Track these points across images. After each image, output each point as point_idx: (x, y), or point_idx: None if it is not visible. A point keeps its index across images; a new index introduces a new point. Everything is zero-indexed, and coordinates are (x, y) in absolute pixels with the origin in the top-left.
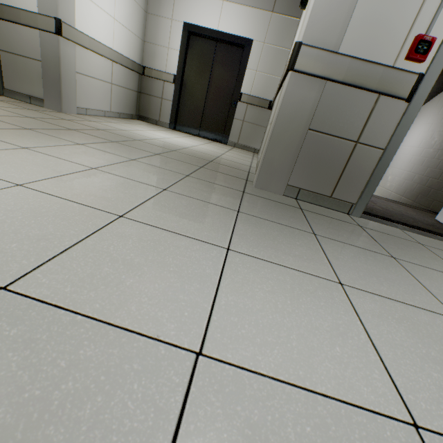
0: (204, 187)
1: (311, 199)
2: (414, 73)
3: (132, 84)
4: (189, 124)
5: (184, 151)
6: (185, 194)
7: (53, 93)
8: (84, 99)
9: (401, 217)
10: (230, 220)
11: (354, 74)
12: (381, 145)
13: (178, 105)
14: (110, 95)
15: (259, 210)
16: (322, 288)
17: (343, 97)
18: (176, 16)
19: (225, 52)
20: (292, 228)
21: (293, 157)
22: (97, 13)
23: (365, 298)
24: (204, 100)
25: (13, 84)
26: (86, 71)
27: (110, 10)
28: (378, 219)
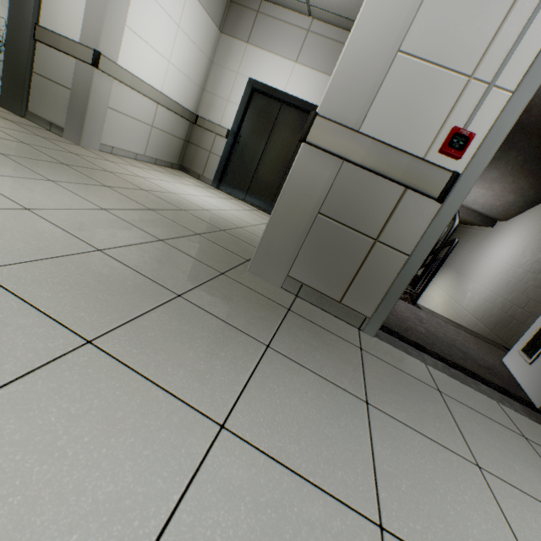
0: (166, 258)
1: (315, 299)
2: (447, 169)
3: (179, 131)
4: (235, 186)
5: (197, 213)
6: (124, 260)
7: (75, 124)
8: (113, 136)
9: (445, 348)
10: (150, 304)
11: (375, 158)
12: (406, 249)
13: (227, 162)
14: (148, 138)
15: (218, 299)
16: (178, 427)
17: (363, 183)
18: (242, 71)
19: (290, 115)
20: (241, 331)
21: (298, 243)
22: (148, 53)
23: (238, 457)
24: (257, 162)
25: (38, 108)
26: (121, 108)
27: (166, 53)
28: (405, 344)
